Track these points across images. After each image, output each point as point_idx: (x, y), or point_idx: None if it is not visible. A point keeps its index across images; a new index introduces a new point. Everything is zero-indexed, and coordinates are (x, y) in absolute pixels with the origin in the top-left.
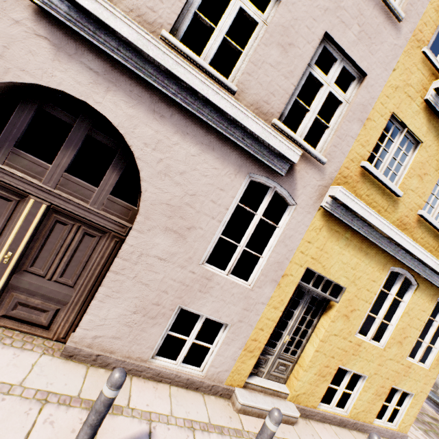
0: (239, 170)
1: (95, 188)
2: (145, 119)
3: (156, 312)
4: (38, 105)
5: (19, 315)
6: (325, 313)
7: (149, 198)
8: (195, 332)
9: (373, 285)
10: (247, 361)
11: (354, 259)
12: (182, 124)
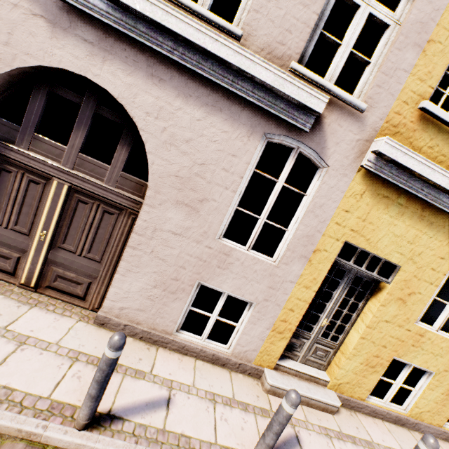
0: (253, 131)
1: (108, 166)
2: (143, 85)
3: (175, 287)
4: (48, 89)
5: (60, 287)
6: (373, 295)
7: (157, 171)
8: (218, 309)
9: (441, 263)
10: (276, 342)
11: (412, 231)
12: (183, 86)
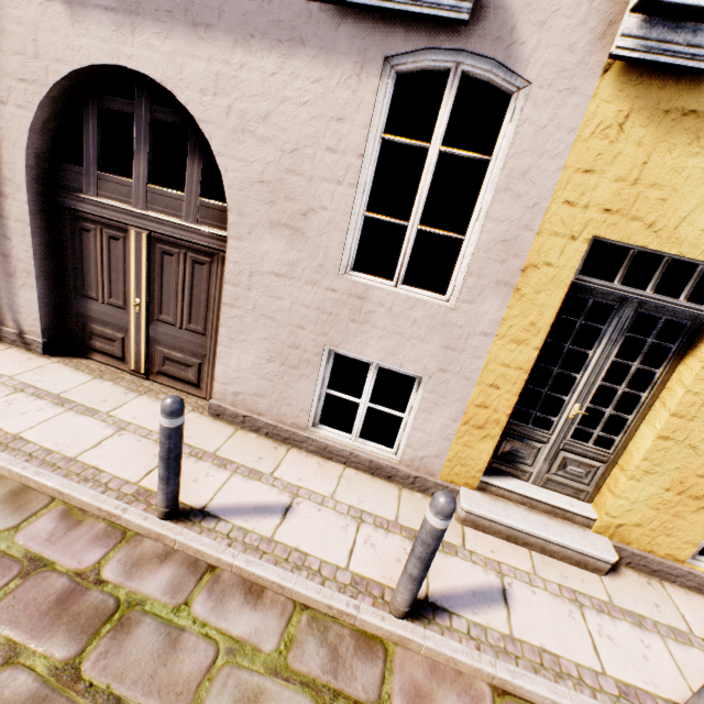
0: (363, 61)
1: (183, 195)
2: (188, 47)
3: (296, 359)
4: (98, 106)
5: (170, 372)
6: (690, 351)
7: (235, 181)
8: (366, 390)
9: None
10: (475, 444)
11: None
12: (238, 23)
